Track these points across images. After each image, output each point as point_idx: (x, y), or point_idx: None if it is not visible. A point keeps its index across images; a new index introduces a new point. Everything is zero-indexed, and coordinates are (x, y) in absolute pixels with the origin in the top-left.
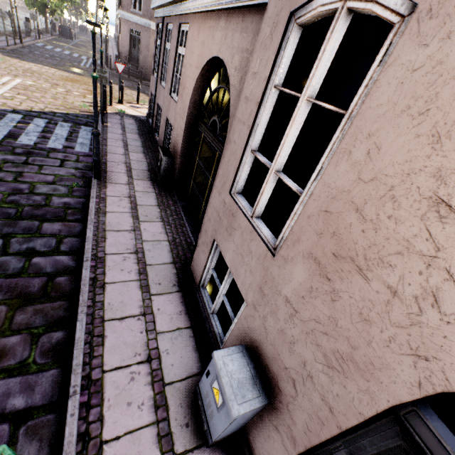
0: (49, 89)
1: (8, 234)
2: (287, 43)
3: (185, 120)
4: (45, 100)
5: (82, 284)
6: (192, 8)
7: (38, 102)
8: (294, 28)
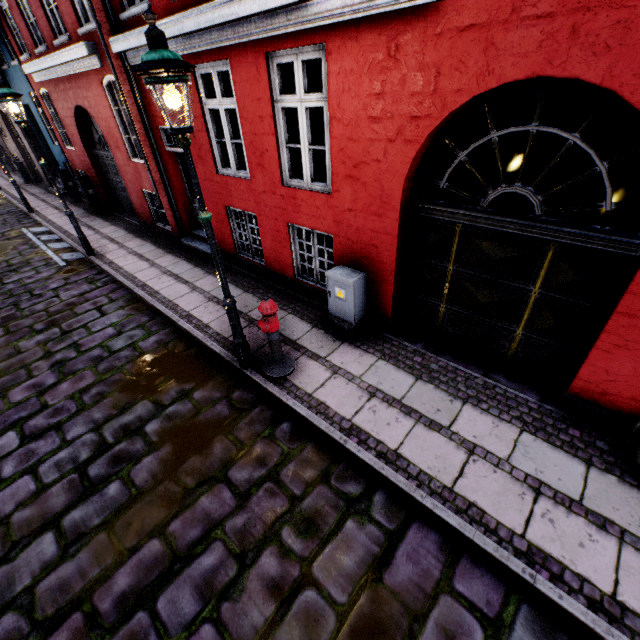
0: None
1: None
2: None
3: (1, 138)
4: None
5: None
6: None
7: None
8: None
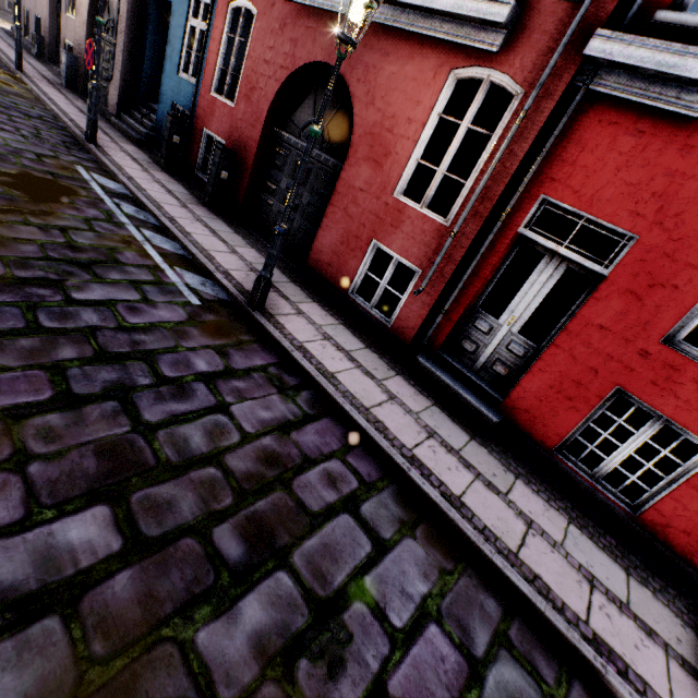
0: None
1: None
2: None
3: (49, 8)
4: None
5: None
6: None
7: None
8: None
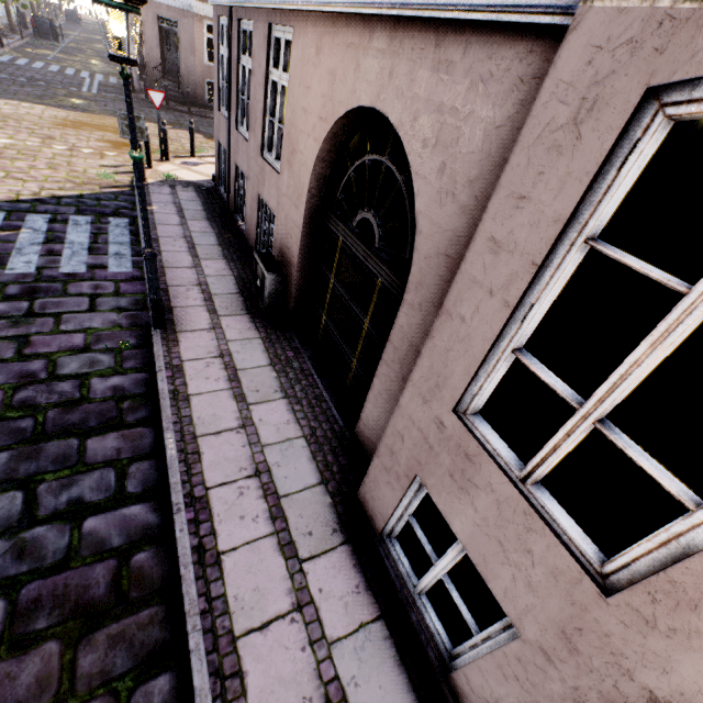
0: (39, 149)
1: (29, 477)
2: (631, 155)
3: (302, 211)
4: (38, 174)
5: (182, 566)
6: (300, 2)
7: (25, 180)
8: (658, 124)
